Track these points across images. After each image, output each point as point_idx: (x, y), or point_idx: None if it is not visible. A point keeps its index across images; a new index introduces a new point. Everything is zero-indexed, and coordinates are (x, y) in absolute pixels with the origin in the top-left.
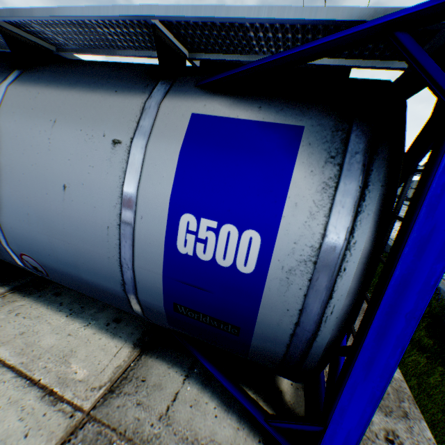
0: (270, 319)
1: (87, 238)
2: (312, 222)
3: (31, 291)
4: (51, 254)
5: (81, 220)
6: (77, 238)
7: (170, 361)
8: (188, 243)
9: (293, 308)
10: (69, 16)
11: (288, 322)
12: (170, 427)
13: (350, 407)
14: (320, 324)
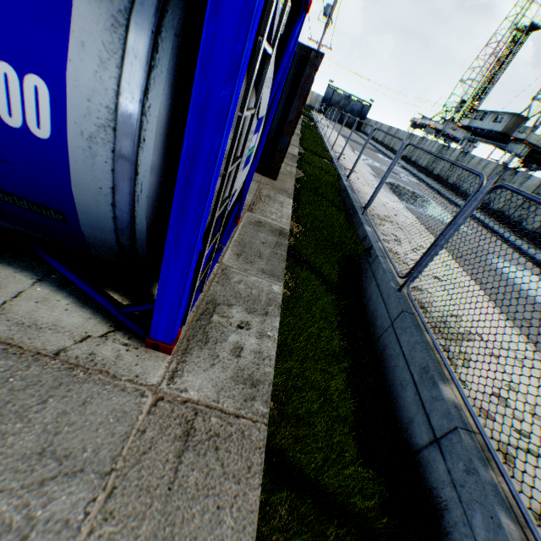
0: (88, 200)
1: None
2: (104, 73)
3: None
4: None
5: None
6: None
7: (20, 267)
8: None
9: (106, 186)
10: None
11: (105, 203)
12: (5, 317)
13: (169, 282)
14: (135, 204)
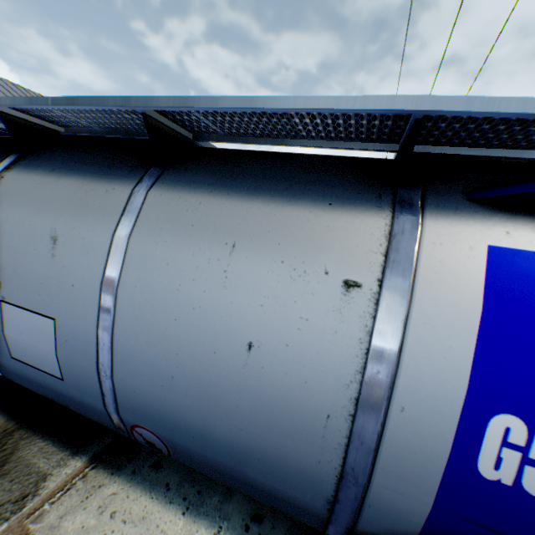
0: None
1: (279, 426)
2: None
3: (119, 462)
4: (195, 436)
5: (274, 399)
6: (259, 423)
7: None
8: (504, 464)
9: None
10: (282, 107)
11: None
12: None
13: None
14: None
